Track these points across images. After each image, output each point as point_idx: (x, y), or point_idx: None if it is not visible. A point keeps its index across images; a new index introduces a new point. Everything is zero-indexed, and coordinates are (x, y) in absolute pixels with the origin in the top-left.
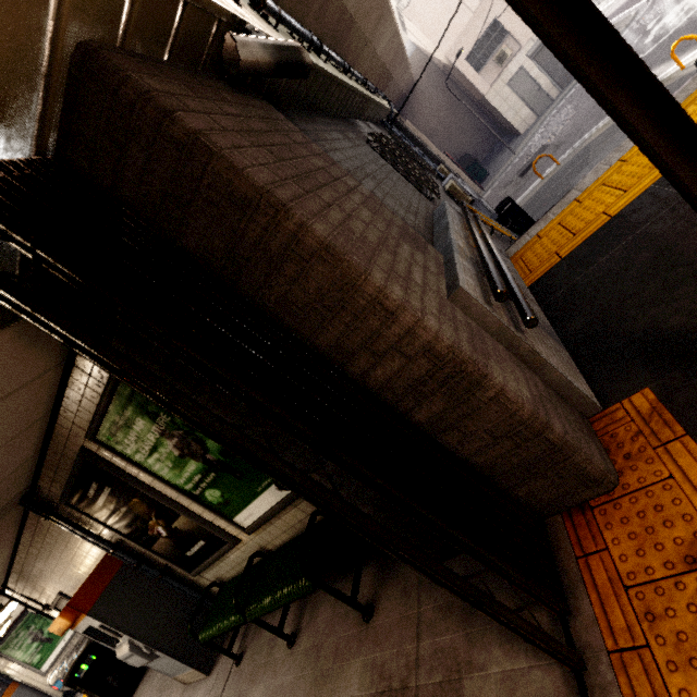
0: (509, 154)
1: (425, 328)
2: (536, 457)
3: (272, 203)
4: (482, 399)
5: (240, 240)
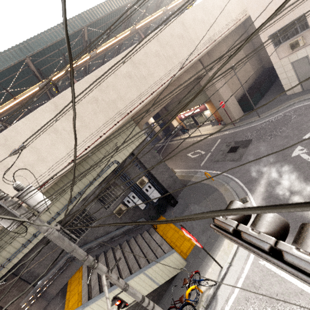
0: (267, 107)
1: None
2: None
3: None
4: None
5: None
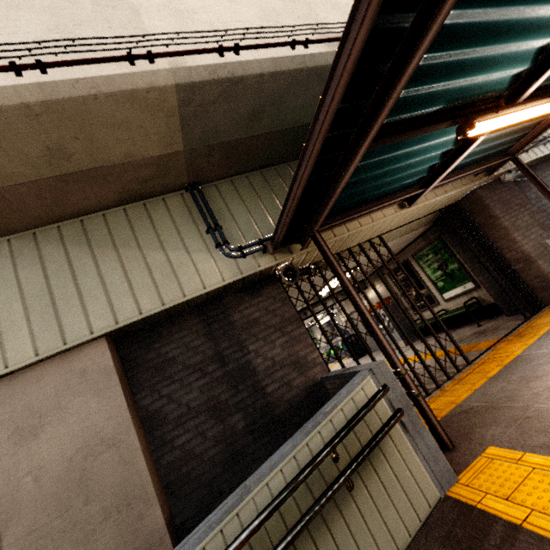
0: None
1: (523, 247)
2: (545, 286)
3: (497, 218)
4: (533, 266)
5: (487, 222)
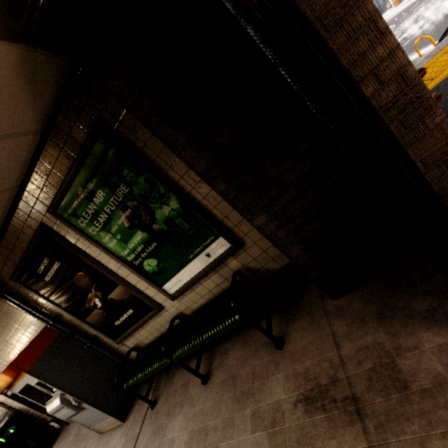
0: None
1: (403, 52)
2: None
3: None
4: (430, 125)
5: None
